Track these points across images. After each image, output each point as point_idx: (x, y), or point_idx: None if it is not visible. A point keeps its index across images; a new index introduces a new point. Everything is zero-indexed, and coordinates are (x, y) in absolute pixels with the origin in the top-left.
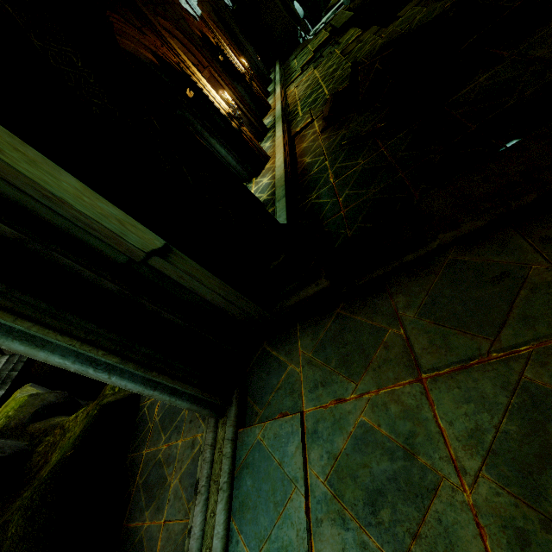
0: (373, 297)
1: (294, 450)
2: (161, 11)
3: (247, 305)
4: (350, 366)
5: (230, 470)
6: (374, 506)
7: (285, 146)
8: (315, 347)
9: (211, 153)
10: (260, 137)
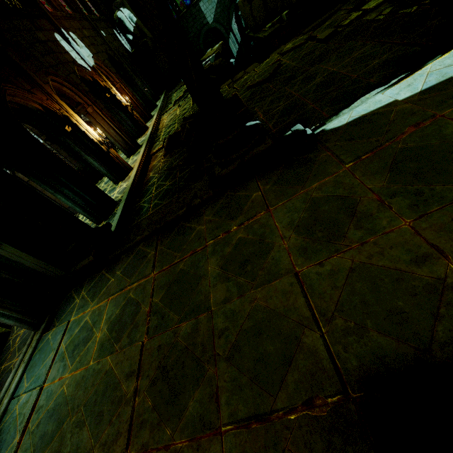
0: (115, 265)
1: (59, 337)
2: (53, 71)
3: (53, 269)
4: (94, 297)
5: (31, 353)
6: (74, 350)
7: (141, 163)
8: (88, 289)
9: (38, 192)
10: (133, 151)
